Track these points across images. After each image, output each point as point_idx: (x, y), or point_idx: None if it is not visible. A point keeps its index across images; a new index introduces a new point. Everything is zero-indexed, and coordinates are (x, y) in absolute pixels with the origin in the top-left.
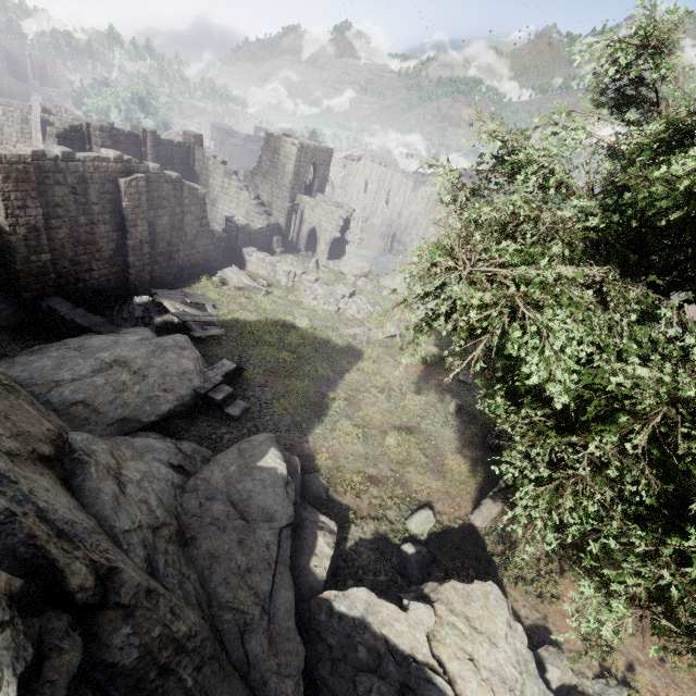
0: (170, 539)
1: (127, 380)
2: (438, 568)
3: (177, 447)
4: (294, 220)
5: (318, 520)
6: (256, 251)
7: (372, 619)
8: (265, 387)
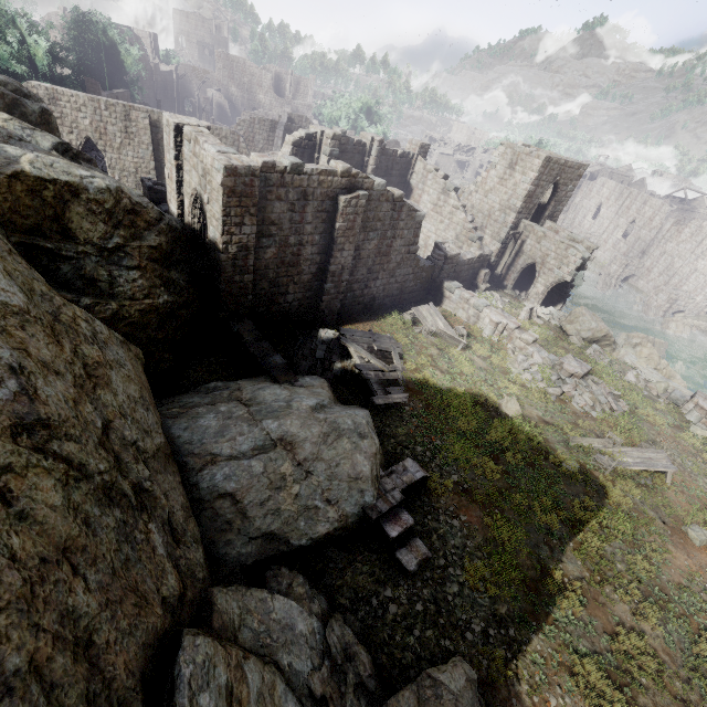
0: None
1: (288, 472)
2: None
3: (325, 636)
4: (510, 250)
5: None
6: (459, 288)
7: None
8: (454, 519)
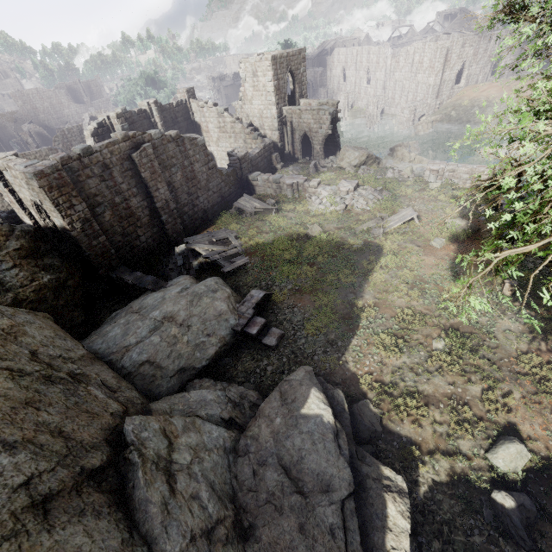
0: (227, 540)
1: (176, 333)
2: None
3: (226, 395)
4: (285, 133)
5: (380, 475)
6: (259, 175)
7: None
8: (294, 308)
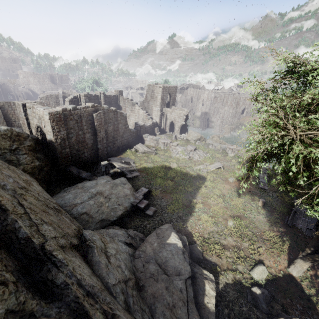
0: (133, 287)
1: (103, 201)
2: (277, 303)
3: (127, 233)
4: (163, 119)
5: (202, 273)
6: (148, 135)
7: None
8: (162, 199)
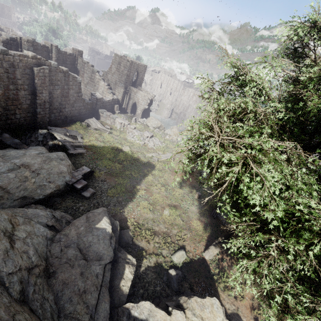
0: (39, 275)
1: (28, 175)
2: (186, 282)
3: (52, 214)
4: (126, 97)
5: (126, 258)
6: (105, 111)
7: (152, 320)
8: (105, 181)
